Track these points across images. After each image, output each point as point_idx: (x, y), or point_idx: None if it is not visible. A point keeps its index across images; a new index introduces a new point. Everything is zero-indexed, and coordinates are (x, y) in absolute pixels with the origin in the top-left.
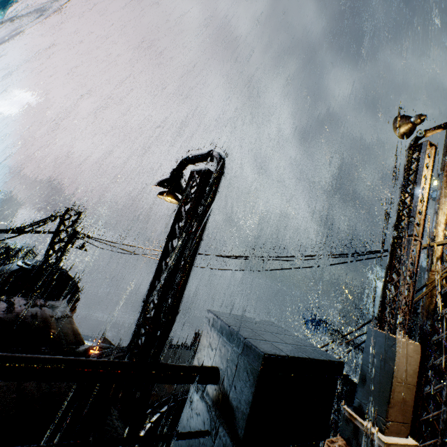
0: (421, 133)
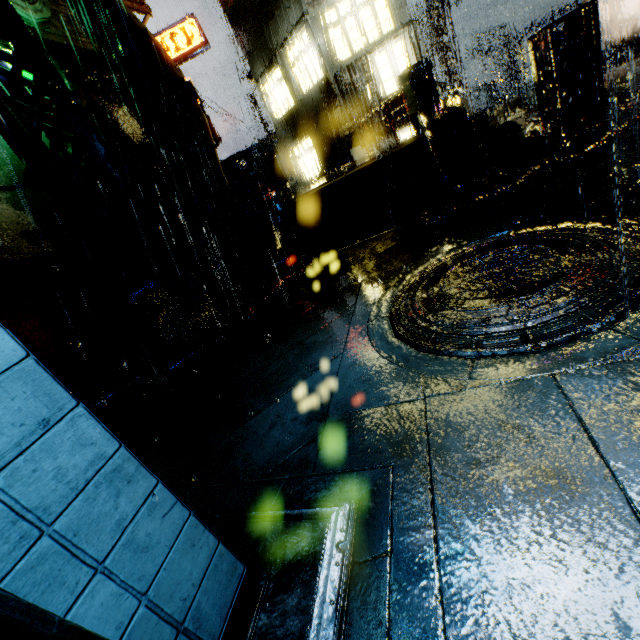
0: None
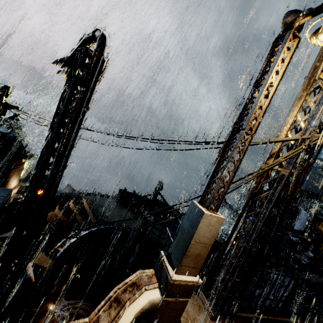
0: (291, 22)
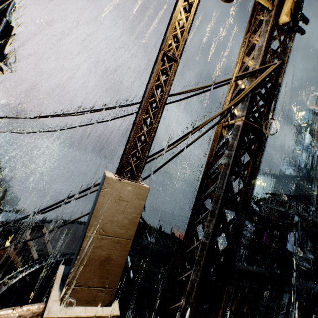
0: None
